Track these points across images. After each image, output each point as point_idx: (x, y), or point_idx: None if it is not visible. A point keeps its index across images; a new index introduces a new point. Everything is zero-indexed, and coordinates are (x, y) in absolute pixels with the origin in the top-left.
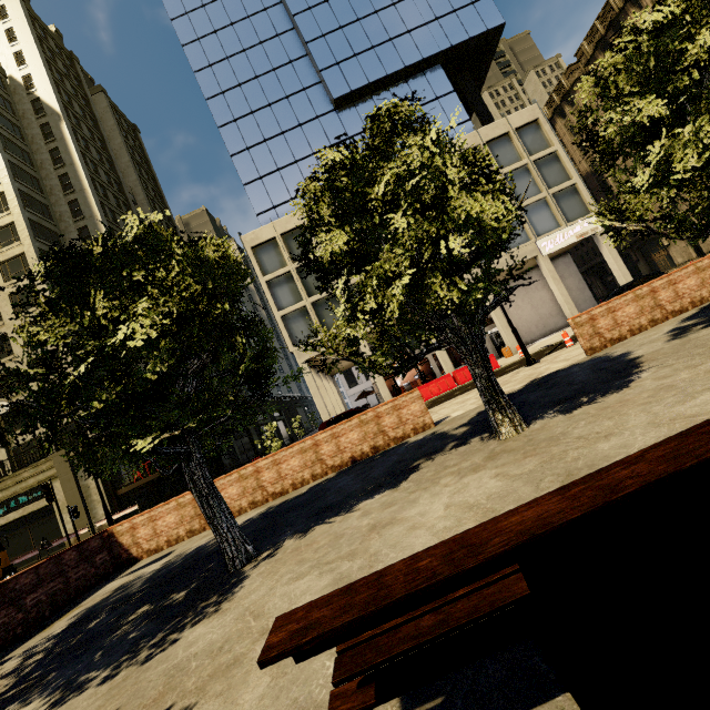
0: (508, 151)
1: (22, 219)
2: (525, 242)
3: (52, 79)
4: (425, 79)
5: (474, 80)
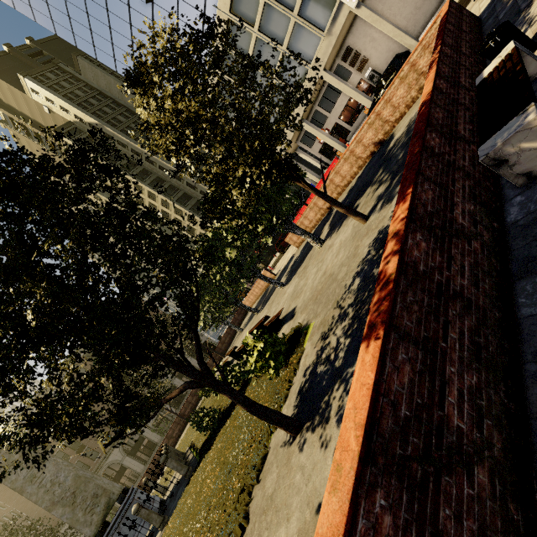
0: None
1: (148, 188)
2: (333, 6)
3: (78, 107)
4: None
5: None
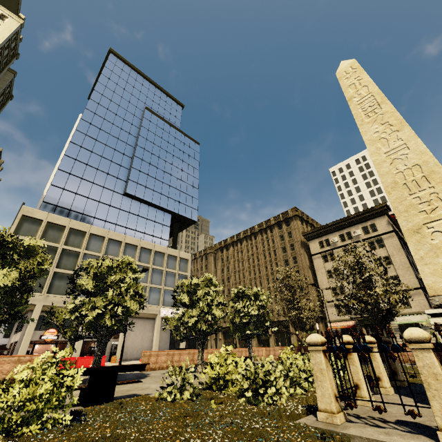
0: (173, 263)
1: None
2: (157, 304)
3: None
4: (163, 215)
5: (179, 227)
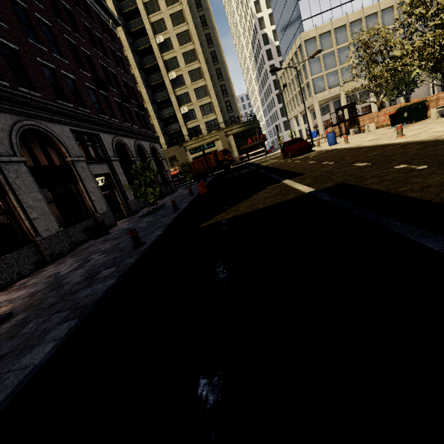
0: None
1: (188, 8)
2: None
3: None
4: None
5: None
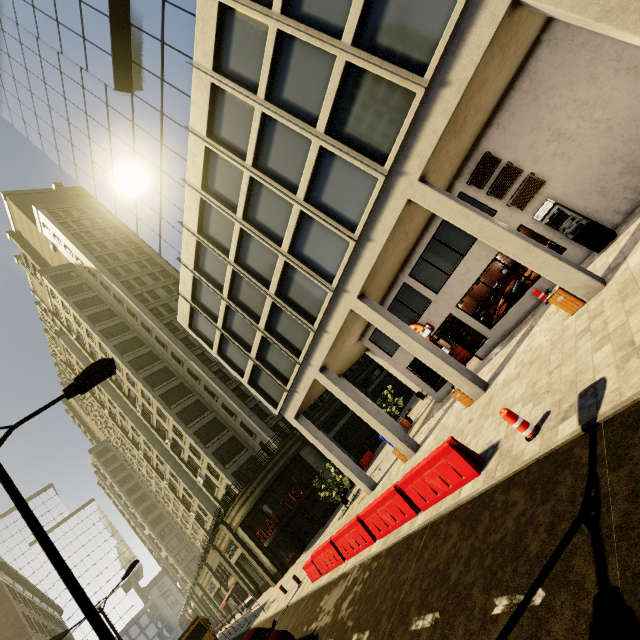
0: None
1: (125, 366)
2: (456, 0)
3: (82, 247)
4: None
5: None
